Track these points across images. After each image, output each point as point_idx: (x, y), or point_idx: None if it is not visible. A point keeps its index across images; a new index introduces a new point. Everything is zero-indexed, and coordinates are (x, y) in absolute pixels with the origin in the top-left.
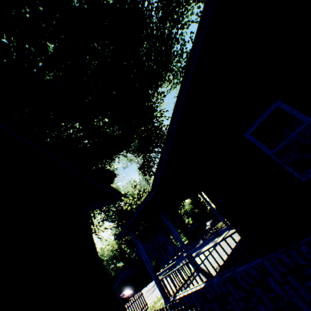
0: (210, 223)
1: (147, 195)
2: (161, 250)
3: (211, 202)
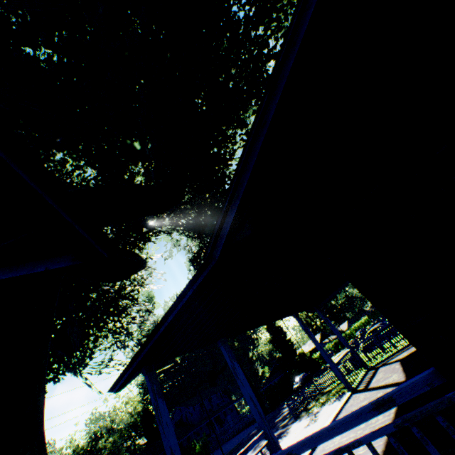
0: (301, 378)
1: (191, 279)
2: (214, 420)
3: (366, 298)
